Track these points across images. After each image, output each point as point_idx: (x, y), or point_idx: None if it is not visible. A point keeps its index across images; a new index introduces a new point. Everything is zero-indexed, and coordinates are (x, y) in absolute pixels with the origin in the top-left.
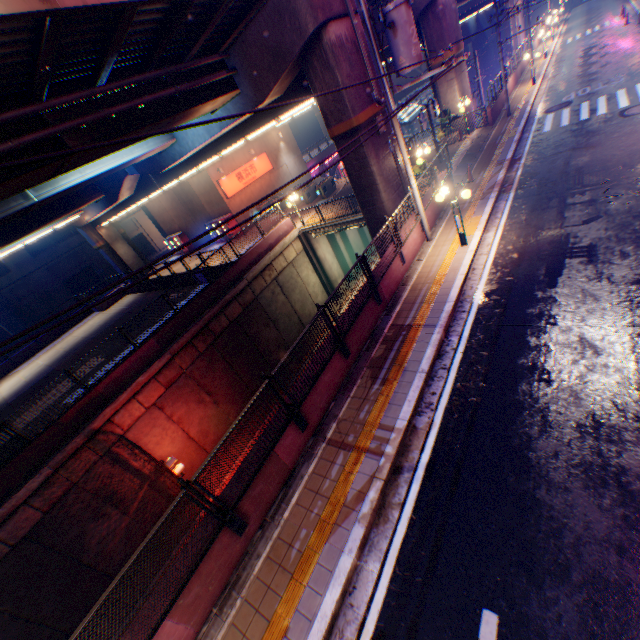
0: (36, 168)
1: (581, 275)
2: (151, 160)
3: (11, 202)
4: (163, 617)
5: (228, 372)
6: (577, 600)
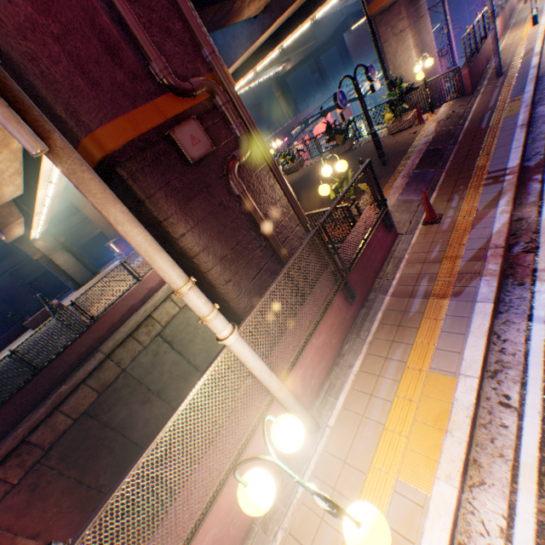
0: None
1: None
2: None
3: None
4: None
5: (73, 490)
6: None
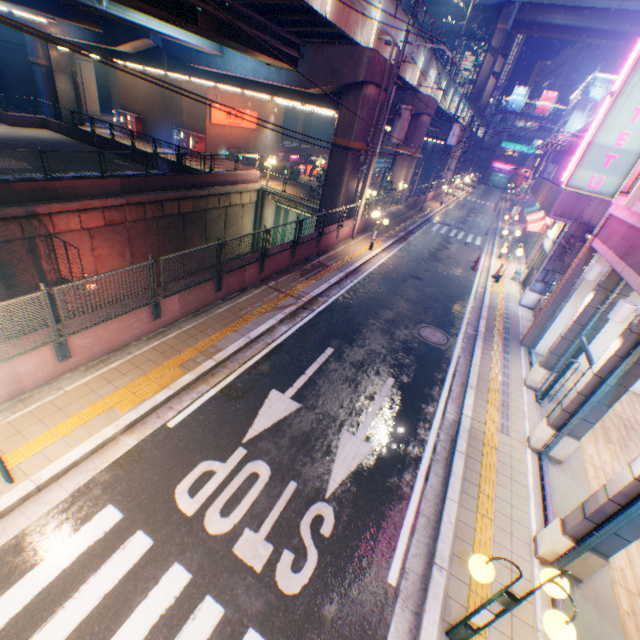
0: (176, 16)
1: (413, 285)
2: (186, 49)
3: None
4: (185, 290)
5: (155, 249)
6: (363, 352)
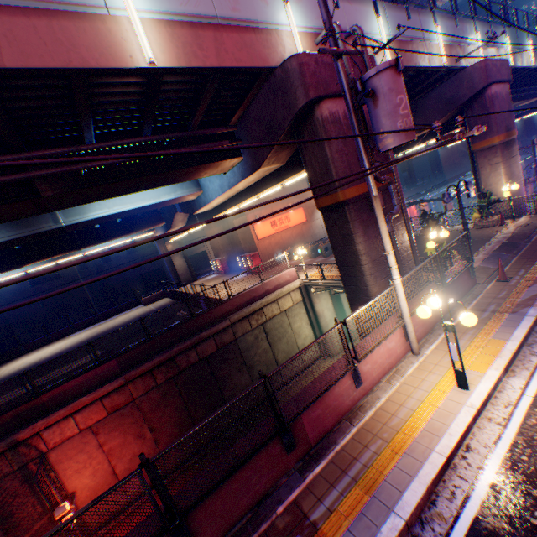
0: None
1: None
2: (189, 203)
3: (43, 223)
4: None
5: (181, 410)
6: None
